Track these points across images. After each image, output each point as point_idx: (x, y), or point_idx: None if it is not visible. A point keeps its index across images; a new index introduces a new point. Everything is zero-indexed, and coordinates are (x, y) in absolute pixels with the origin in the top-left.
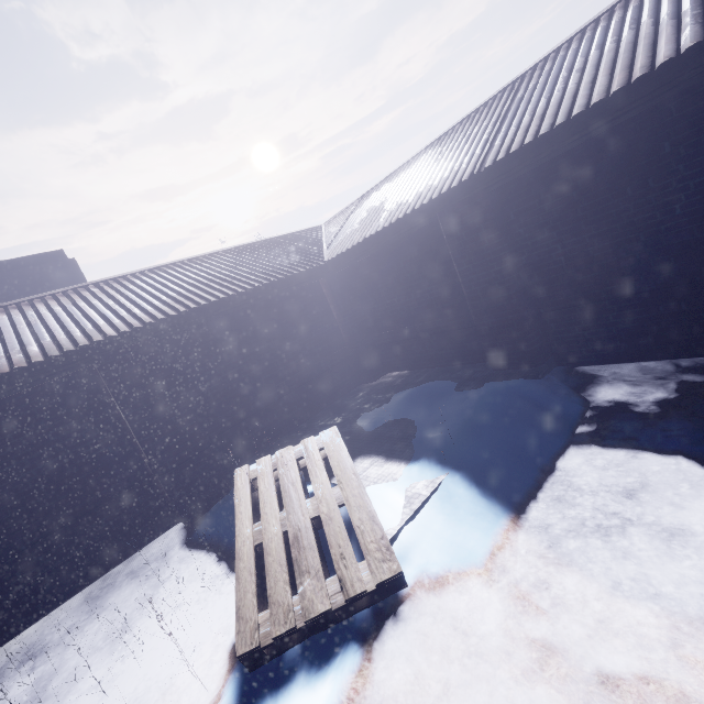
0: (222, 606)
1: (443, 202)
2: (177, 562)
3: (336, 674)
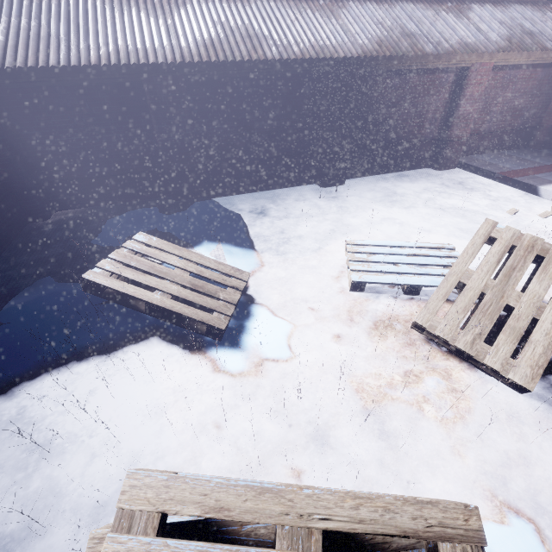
0: (142, 360)
1: (150, 70)
2: (1, 405)
3: (258, 312)
